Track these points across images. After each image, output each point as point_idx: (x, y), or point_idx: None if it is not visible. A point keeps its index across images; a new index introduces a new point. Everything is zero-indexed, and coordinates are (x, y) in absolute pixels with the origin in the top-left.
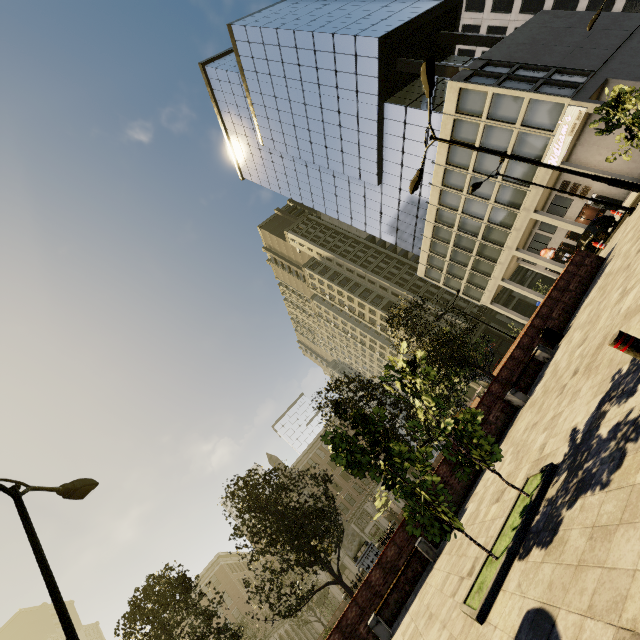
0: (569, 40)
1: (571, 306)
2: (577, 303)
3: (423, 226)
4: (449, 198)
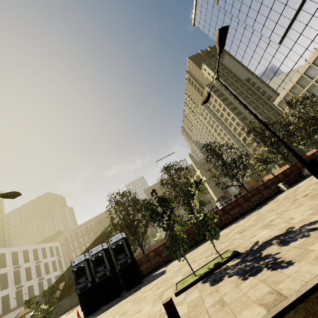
0: None
1: None
2: None
3: (292, 76)
4: None
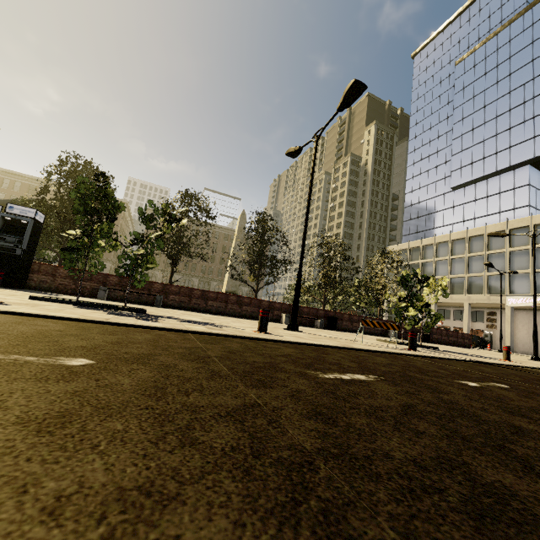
0: None
1: (441, 342)
2: (444, 344)
3: (428, 236)
4: (460, 246)
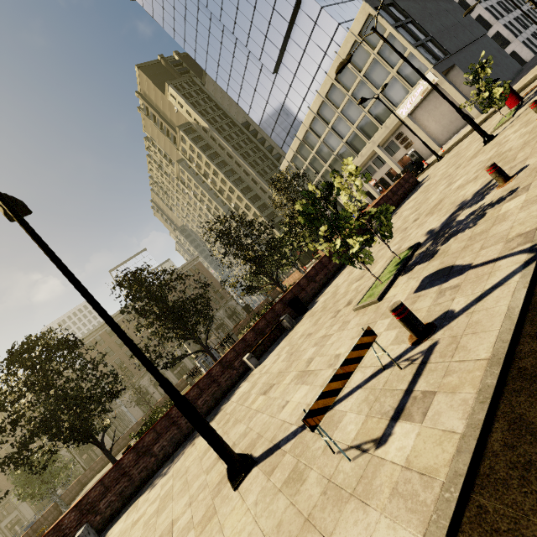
0: (444, 21)
1: (396, 204)
2: (399, 204)
3: (297, 128)
4: (326, 111)
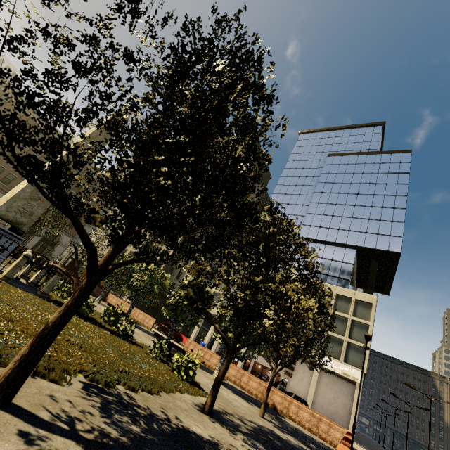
0: None
1: None
2: None
3: None
4: None
